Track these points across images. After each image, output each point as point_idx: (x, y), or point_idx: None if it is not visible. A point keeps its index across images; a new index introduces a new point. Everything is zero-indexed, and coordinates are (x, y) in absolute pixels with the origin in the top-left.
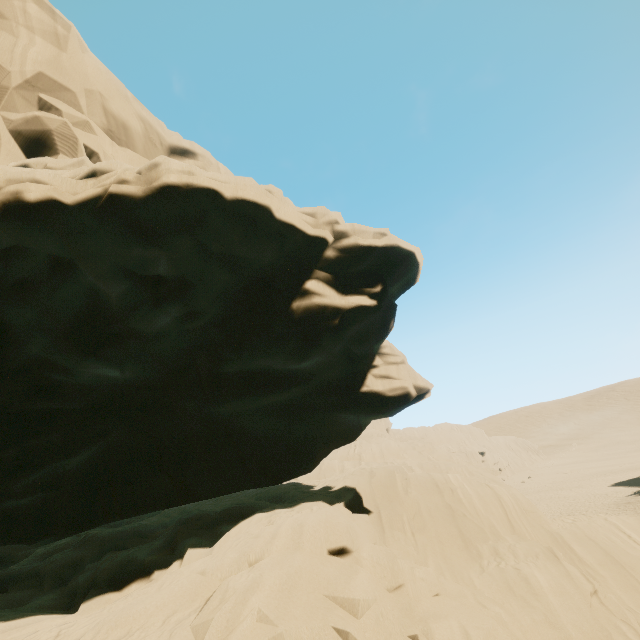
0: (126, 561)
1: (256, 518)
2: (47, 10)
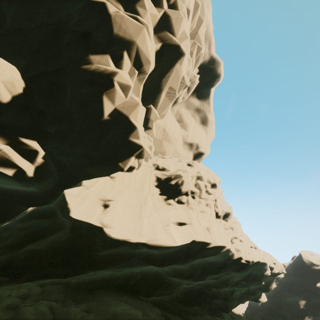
0: None
1: None
2: (213, 131)
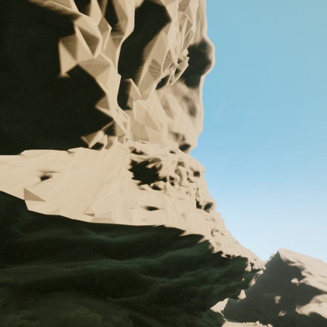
0: (206, 325)
1: (227, 323)
2: (201, 124)
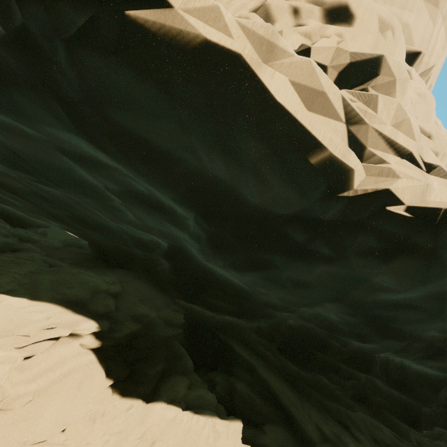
0: None
1: None
2: None
